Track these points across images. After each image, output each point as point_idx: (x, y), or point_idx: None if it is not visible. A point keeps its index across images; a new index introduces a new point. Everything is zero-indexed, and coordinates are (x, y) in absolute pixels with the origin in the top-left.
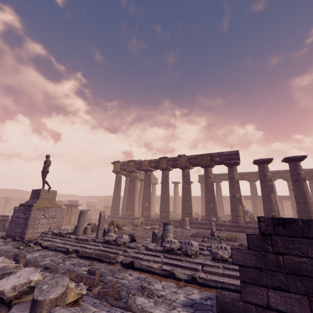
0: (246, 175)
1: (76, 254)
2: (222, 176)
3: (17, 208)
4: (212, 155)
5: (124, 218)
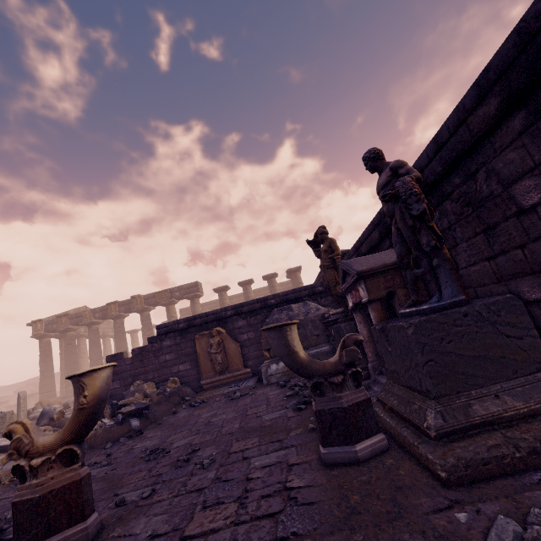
0: (233, 299)
1: None
2: (208, 305)
3: None
4: (172, 290)
5: (65, 398)
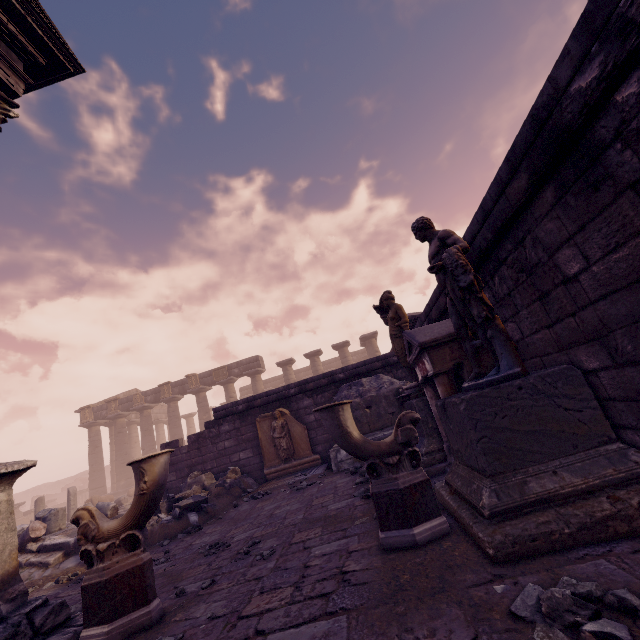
0: (300, 373)
1: None
2: (272, 381)
3: None
4: (230, 367)
5: (116, 495)
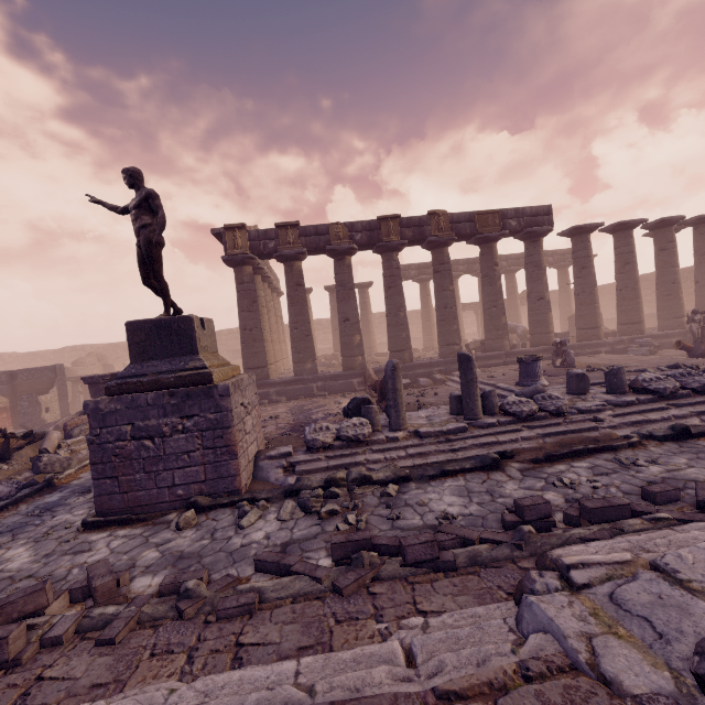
0: (476, 265)
1: (514, 462)
2: None
3: (109, 405)
4: (504, 214)
5: (300, 382)
